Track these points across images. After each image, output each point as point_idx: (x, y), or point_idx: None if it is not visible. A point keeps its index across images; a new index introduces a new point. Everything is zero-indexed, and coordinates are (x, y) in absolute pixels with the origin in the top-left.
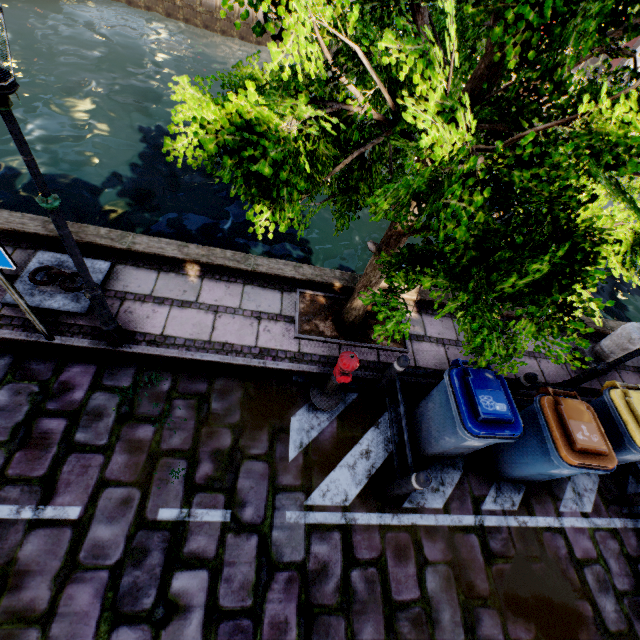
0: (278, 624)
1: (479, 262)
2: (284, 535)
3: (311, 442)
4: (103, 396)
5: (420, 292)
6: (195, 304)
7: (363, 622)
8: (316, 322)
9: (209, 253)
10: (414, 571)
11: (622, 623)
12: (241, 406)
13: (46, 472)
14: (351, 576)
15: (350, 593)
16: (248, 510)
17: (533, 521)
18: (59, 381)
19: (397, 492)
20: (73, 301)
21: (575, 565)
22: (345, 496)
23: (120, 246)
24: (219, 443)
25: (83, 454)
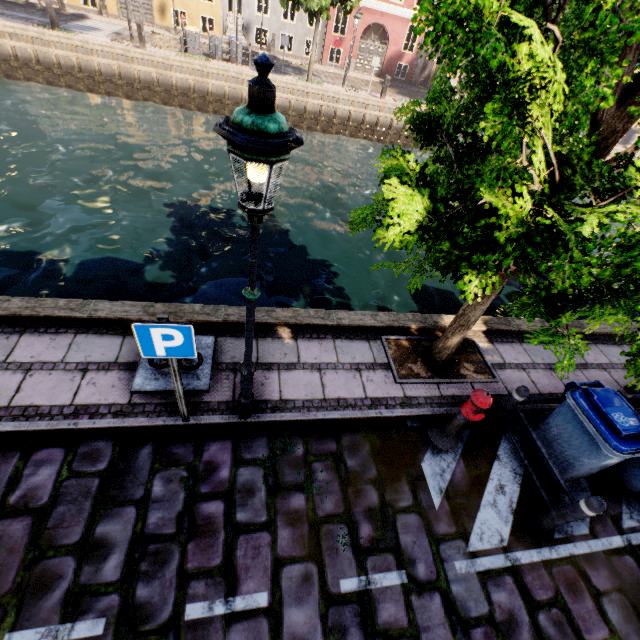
0: None
1: None
2: (462, 588)
3: (448, 485)
4: (247, 470)
5: (485, 322)
6: (298, 365)
7: None
8: (409, 365)
9: (295, 314)
10: (592, 605)
11: None
12: (373, 459)
13: (222, 560)
14: (539, 621)
15: (545, 639)
16: (420, 567)
17: None
18: (203, 462)
19: (558, 523)
20: (194, 379)
21: None
22: (500, 536)
23: (216, 319)
24: (368, 501)
25: (250, 534)
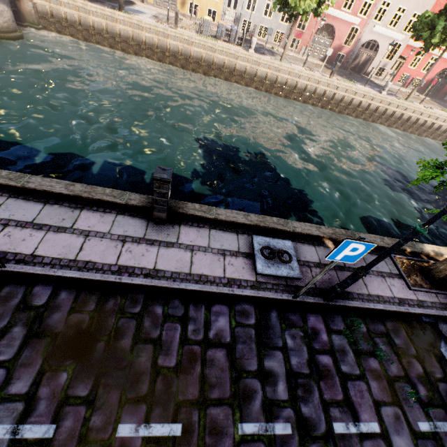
0: None
1: None
2: None
3: None
4: (337, 337)
5: None
6: (345, 268)
7: None
8: (413, 277)
9: (333, 231)
10: None
11: None
12: (410, 341)
13: (343, 396)
14: None
15: None
16: None
17: None
18: (309, 327)
19: None
20: (290, 270)
21: None
22: None
23: (288, 229)
24: (416, 370)
25: (353, 381)
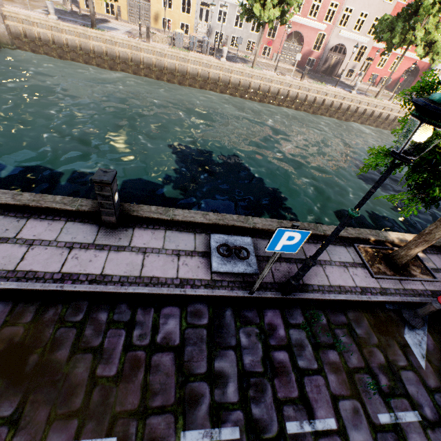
0: None
1: None
2: None
3: (426, 353)
4: (295, 331)
5: None
6: None
7: None
8: (377, 265)
9: None
10: None
11: None
12: (372, 330)
13: (298, 393)
14: None
15: None
16: (426, 410)
17: None
18: (265, 323)
19: None
20: (248, 266)
21: None
22: None
23: (249, 226)
24: (378, 359)
25: (310, 376)
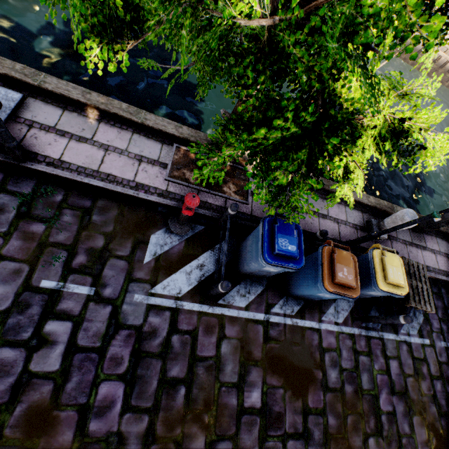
0: (116, 359)
1: (264, 124)
2: (131, 308)
3: (163, 253)
4: (7, 197)
5: None
6: (90, 141)
7: (174, 364)
8: (184, 171)
9: (108, 102)
10: (215, 341)
11: (338, 384)
12: (115, 221)
13: None
14: (172, 338)
15: (169, 348)
16: (108, 290)
17: (302, 323)
18: None
19: (211, 292)
20: None
21: (320, 350)
22: (179, 291)
23: (32, 82)
24: (94, 244)
25: None
